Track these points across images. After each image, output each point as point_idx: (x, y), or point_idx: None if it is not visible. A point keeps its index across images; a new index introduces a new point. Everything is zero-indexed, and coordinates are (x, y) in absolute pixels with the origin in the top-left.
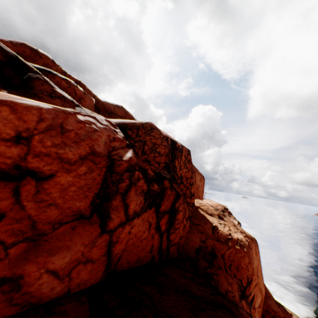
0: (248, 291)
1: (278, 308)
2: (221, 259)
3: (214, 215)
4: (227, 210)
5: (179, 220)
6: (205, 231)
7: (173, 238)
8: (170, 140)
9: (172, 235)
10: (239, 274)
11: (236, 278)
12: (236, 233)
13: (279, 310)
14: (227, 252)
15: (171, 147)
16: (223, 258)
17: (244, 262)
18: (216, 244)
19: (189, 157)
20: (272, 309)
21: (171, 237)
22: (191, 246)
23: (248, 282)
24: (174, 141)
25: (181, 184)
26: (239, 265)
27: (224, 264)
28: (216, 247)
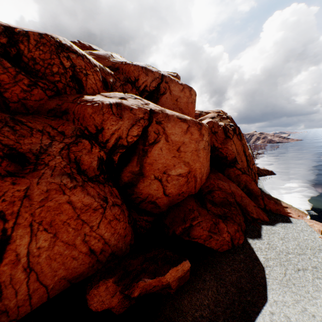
0: (103, 139)
1: (236, 190)
2: (73, 115)
3: (115, 97)
4: (220, 116)
5: (6, 82)
6: (67, 99)
7: (9, 97)
8: (1, 27)
9: (6, 94)
10: (85, 123)
11: (82, 127)
12: (108, 100)
13: (238, 192)
14: (76, 109)
15: (7, 33)
16: (75, 114)
17: (87, 112)
18: (69, 105)
19: (43, 41)
20: (219, 187)
21: (7, 96)
22: (45, 108)
23: (99, 130)
24: (9, 27)
25: (36, 65)
26: (84, 116)
27: (74, 118)
28: (70, 108)
